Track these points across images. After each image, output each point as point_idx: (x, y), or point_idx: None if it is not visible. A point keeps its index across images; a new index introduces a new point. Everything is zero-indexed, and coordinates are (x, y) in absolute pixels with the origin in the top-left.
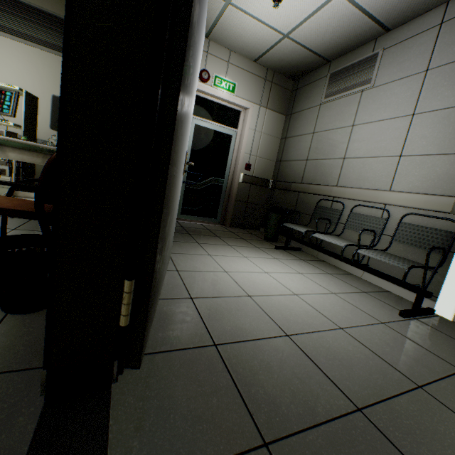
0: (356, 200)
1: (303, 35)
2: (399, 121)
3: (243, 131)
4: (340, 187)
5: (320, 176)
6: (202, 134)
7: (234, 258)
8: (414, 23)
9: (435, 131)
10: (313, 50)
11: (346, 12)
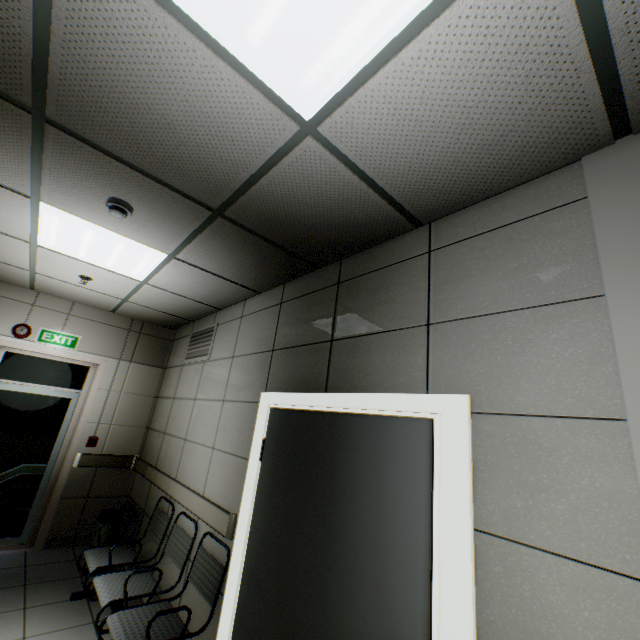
0: (181, 503)
1: (143, 301)
2: (217, 404)
3: (89, 393)
4: (175, 481)
5: (169, 460)
6: (12, 401)
7: None
8: (232, 309)
9: (231, 425)
10: (166, 312)
11: (167, 294)
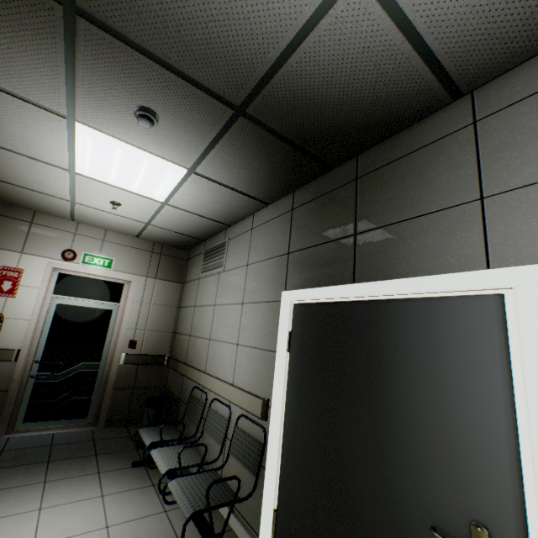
0: (213, 391)
1: (163, 224)
2: (237, 307)
3: (126, 305)
4: (205, 373)
5: (197, 357)
6: (68, 312)
7: (10, 519)
8: (241, 224)
9: (253, 323)
10: (182, 233)
11: (184, 214)
